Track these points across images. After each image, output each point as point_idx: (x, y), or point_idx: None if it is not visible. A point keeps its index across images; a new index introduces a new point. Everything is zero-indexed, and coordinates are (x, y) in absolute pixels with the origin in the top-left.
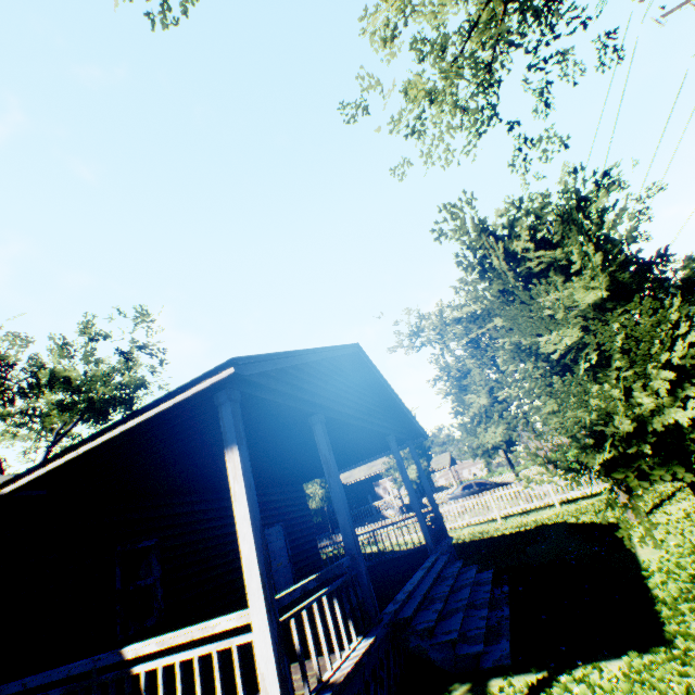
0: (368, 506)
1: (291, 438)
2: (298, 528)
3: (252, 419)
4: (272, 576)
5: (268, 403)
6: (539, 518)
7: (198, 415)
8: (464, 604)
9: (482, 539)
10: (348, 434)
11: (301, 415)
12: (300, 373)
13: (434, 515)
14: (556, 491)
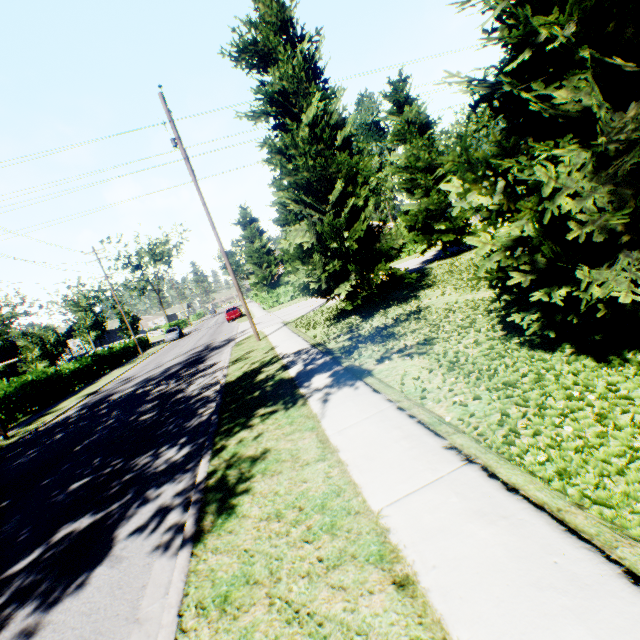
0: None
1: None
2: None
3: None
4: None
5: None
6: None
7: None
8: None
9: None
10: None
11: None
12: None
13: None
14: None
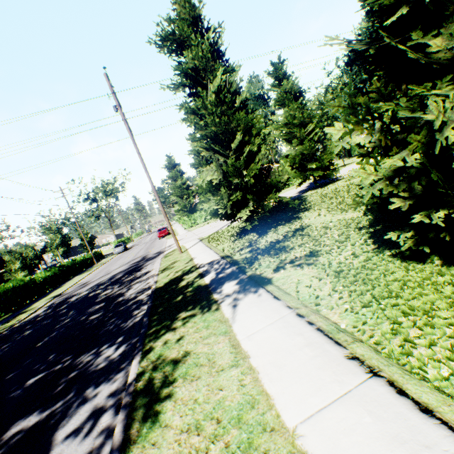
0: None
1: None
2: None
3: None
4: None
5: None
6: None
7: None
8: None
9: None
10: None
11: None
12: None
13: None
14: None
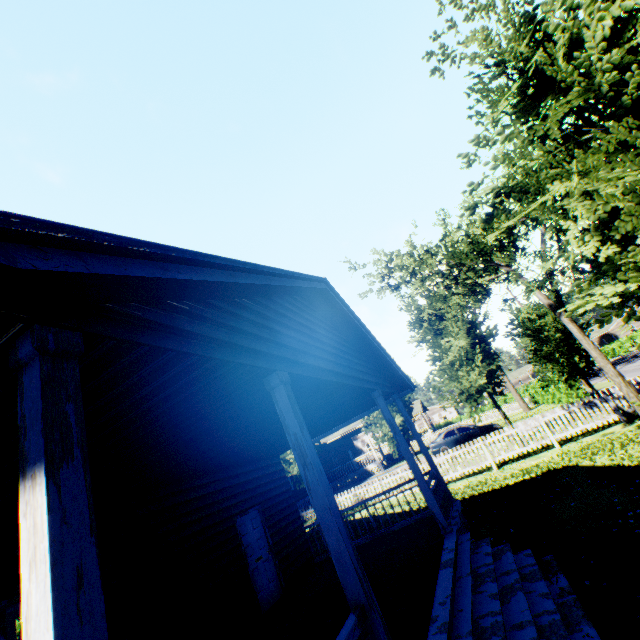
0: (350, 462)
1: (246, 411)
2: (277, 509)
3: (159, 391)
4: (249, 577)
5: (175, 358)
6: (540, 462)
7: (15, 395)
8: (534, 638)
9: (485, 493)
10: (325, 396)
11: (249, 375)
12: (243, 311)
13: (436, 478)
14: (553, 430)
